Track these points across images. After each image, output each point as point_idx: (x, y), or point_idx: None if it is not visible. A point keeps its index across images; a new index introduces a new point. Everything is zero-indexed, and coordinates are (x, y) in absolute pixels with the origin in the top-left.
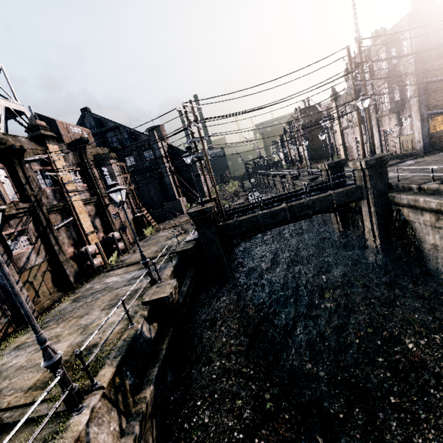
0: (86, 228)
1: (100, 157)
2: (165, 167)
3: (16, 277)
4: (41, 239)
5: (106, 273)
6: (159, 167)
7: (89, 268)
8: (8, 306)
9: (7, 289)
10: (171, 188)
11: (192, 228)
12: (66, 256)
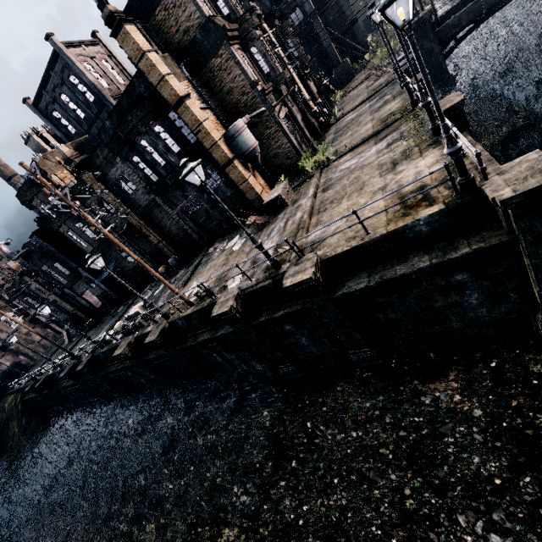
0: (306, 96)
1: (282, 28)
2: (319, 24)
3: (301, 123)
4: (294, 103)
5: (337, 122)
6: (312, 29)
7: (321, 125)
8: (305, 142)
9: (301, 131)
10: (331, 51)
11: (390, 67)
12: (309, 115)
